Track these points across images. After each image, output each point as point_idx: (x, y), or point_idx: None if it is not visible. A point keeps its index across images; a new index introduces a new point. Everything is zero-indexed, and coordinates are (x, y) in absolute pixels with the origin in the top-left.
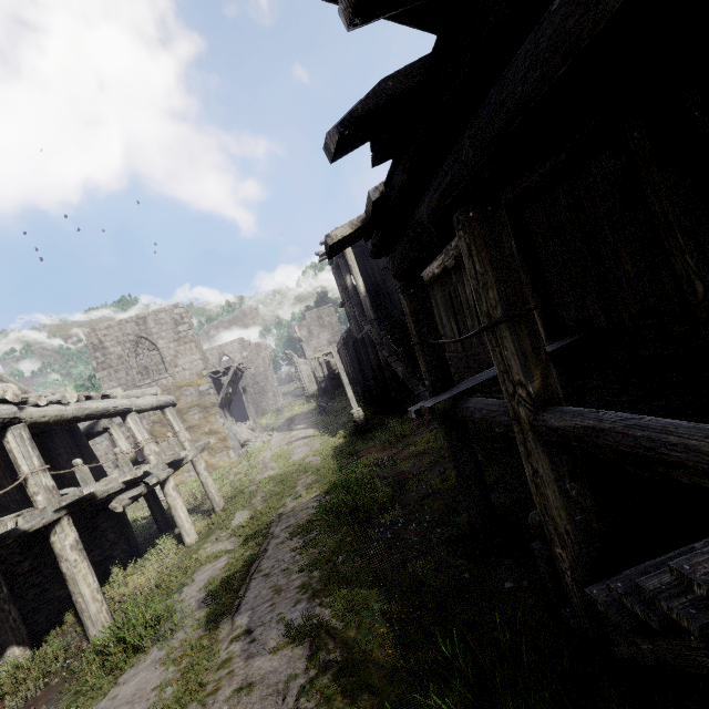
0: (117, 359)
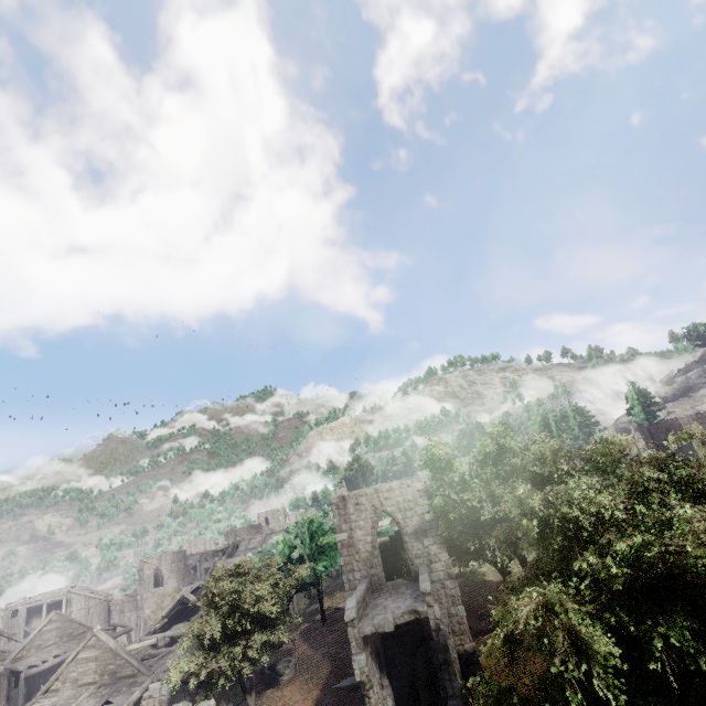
0: (147, 576)
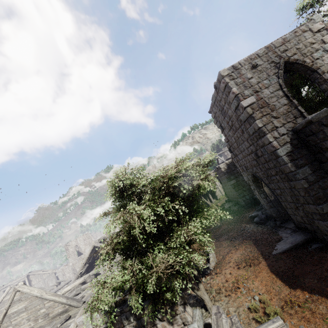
0: (71, 252)
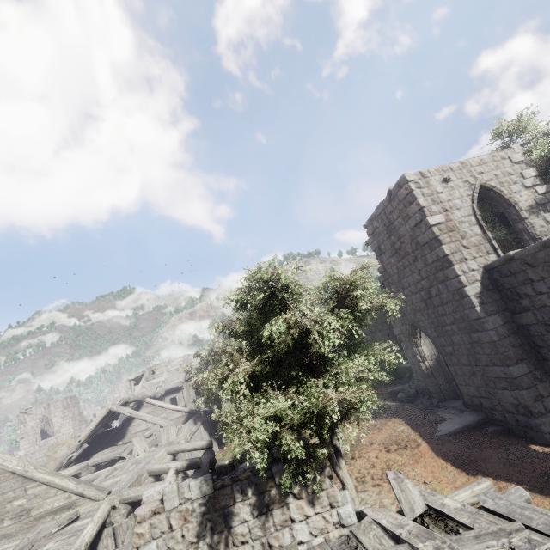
0: (31, 428)
